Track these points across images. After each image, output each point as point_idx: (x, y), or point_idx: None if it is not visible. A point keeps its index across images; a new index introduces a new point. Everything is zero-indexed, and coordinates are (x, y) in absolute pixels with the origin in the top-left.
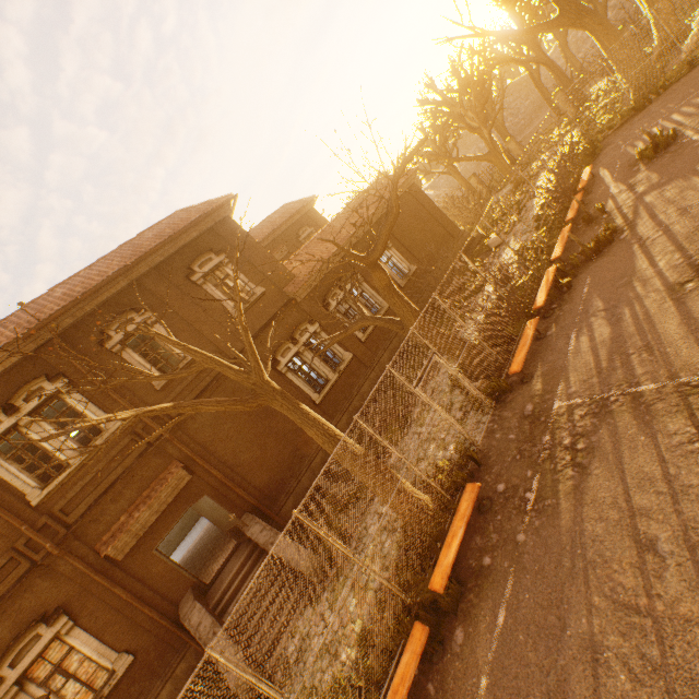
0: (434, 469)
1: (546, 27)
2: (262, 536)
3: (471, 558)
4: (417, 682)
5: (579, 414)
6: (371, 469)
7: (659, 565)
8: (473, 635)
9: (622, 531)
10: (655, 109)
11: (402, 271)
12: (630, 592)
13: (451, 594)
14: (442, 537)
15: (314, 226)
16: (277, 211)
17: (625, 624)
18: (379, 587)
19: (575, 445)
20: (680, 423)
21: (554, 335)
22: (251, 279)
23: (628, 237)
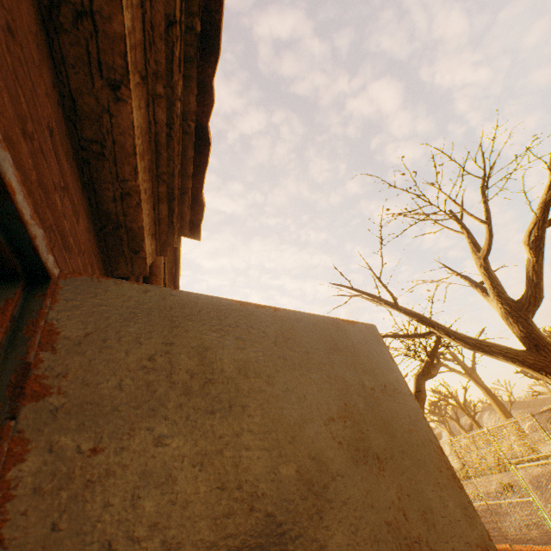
0: None
1: None
2: None
3: None
4: None
5: None
6: None
7: None
8: None
9: None
10: None
11: None
12: None
13: None
14: None
15: None
16: None
17: None
18: None
19: None
20: None
21: None
22: None
23: None
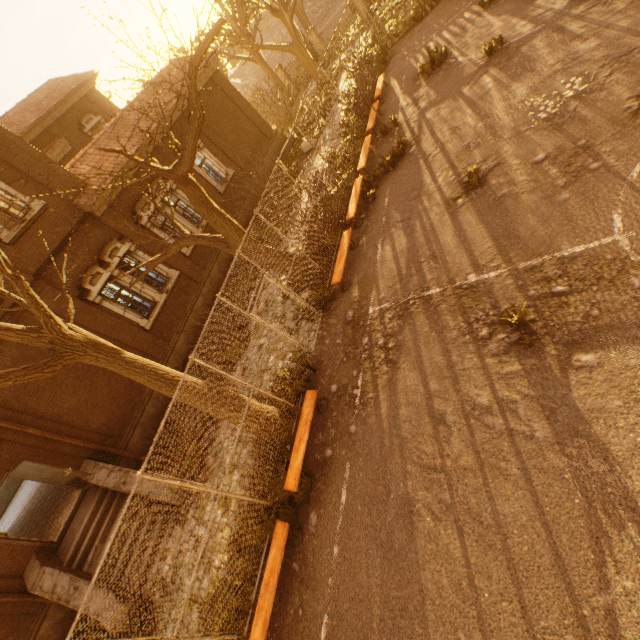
0: (276, 380)
1: None
2: (111, 480)
3: (316, 453)
4: (284, 564)
5: (388, 317)
6: (217, 403)
7: (447, 432)
8: (324, 515)
9: (423, 411)
10: (431, 23)
11: (219, 175)
12: (430, 456)
13: (304, 488)
14: (291, 441)
15: (101, 114)
16: (42, 89)
17: (428, 481)
18: (241, 494)
19: (387, 344)
20: (457, 320)
21: (365, 245)
22: (20, 188)
23: (416, 152)
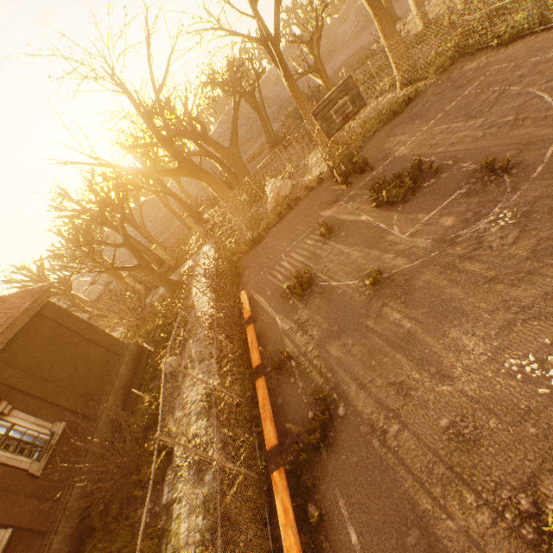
0: None
1: (171, 173)
2: None
3: None
4: None
5: None
6: None
7: None
8: None
9: None
10: (272, 244)
11: (39, 437)
12: None
13: None
14: None
15: None
16: None
17: None
18: None
19: None
20: None
21: None
22: None
23: (351, 416)
